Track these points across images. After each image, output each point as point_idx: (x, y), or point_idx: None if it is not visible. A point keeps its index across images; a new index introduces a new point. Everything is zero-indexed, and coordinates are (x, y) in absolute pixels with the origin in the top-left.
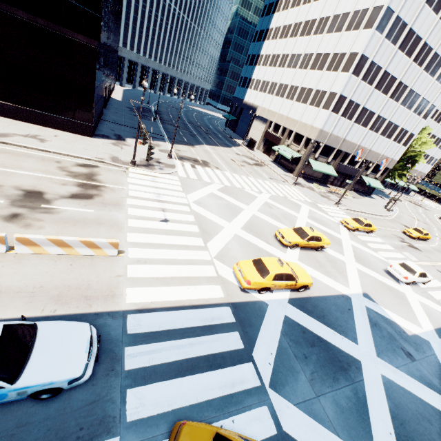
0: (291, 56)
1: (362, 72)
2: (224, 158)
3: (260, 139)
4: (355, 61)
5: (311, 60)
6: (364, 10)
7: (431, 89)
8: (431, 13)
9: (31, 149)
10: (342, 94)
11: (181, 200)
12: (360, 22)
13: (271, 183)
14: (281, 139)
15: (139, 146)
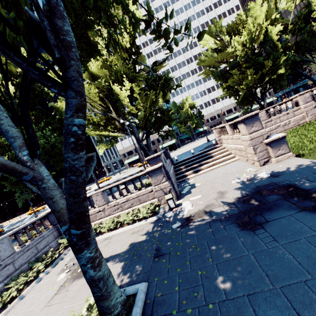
0: None
1: None
2: None
3: None
4: None
5: None
6: None
7: None
8: None
9: None
10: None
11: None
12: None
13: None
14: None
15: None
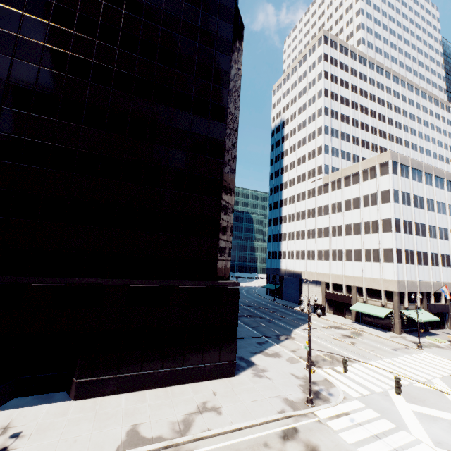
0: (317, 230)
1: (401, 228)
2: (328, 339)
3: (321, 301)
4: (393, 224)
5: (342, 229)
6: (372, 194)
7: (450, 222)
8: (418, 183)
9: (225, 435)
10: (397, 248)
11: (424, 448)
12: (375, 200)
13: (407, 357)
14: (351, 297)
15: (272, 365)
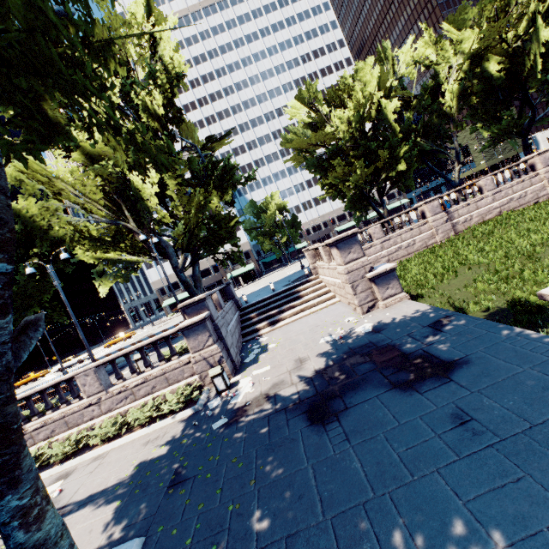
0: None
1: None
2: None
3: None
4: None
5: None
6: None
7: None
8: None
9: None
10: None
11: None
12: None
13: None
14: None
15: None
